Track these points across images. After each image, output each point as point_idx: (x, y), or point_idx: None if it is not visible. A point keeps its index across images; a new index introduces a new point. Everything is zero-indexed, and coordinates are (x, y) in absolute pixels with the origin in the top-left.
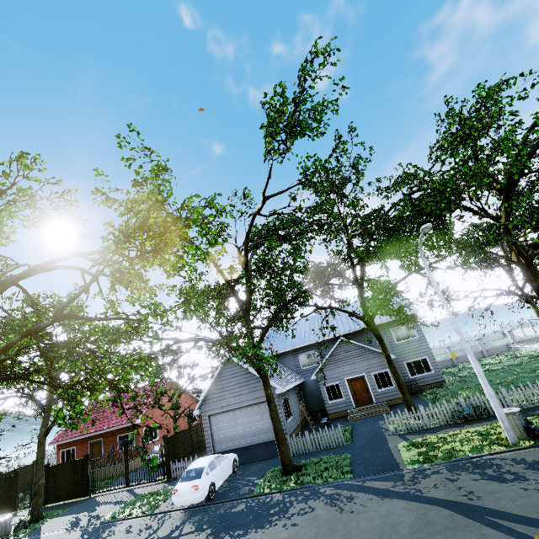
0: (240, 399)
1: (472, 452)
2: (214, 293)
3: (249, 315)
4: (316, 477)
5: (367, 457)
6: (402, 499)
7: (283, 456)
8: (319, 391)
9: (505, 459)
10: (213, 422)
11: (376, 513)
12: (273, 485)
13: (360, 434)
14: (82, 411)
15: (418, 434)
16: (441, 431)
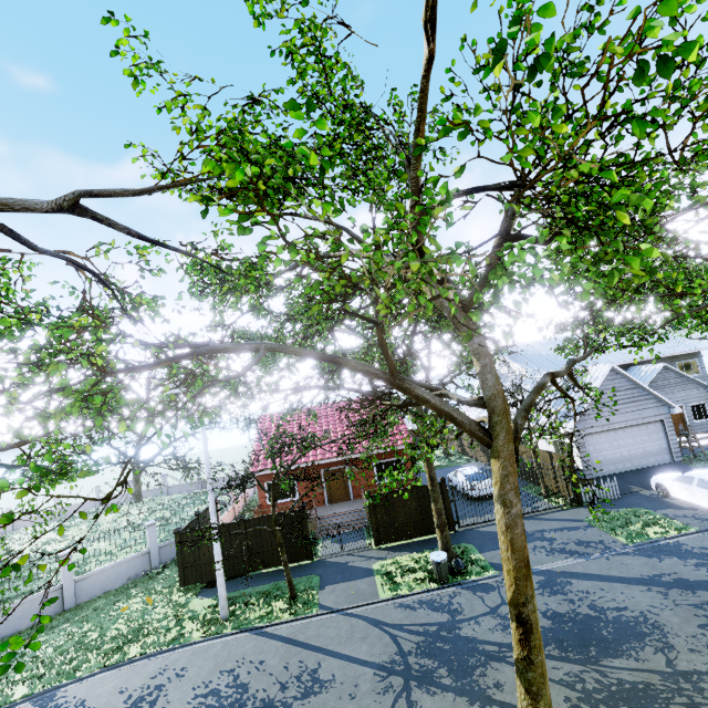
0: (626, 417)
1: None
2: None
3: None
4: None
5: None
6: None
7: None
8: None
9: None
10: (589, 442)
11: None
12: None
13: None
14: None
15: None
16: None
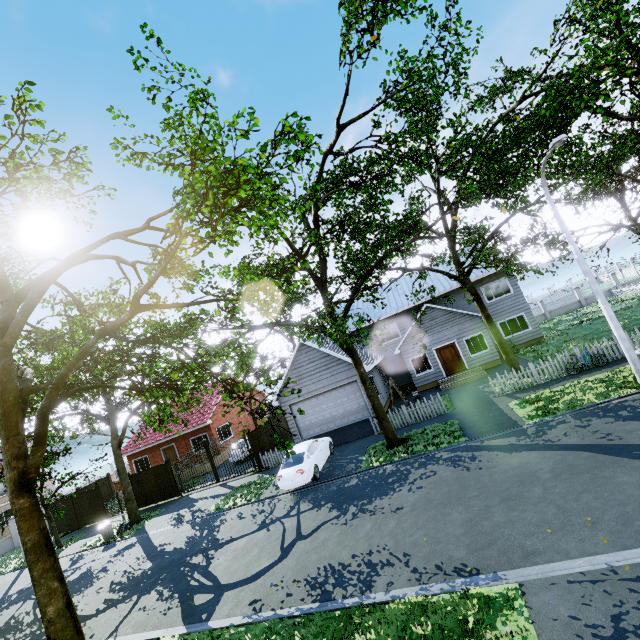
0: (322, 384)
1: (599, 399)
2: (278, 269)
3: (326, 289)
4: (426, 445)
5: (477, 420)
6: (532, 451)
7: (386, 431)
8: (402, 366)
9: (639, 400)
10: (295, 411)
11: (508, 466)
12: (381, 459)
13: (461, 400)
14: (171, 414)
15: (528, 392)
16: (555, 385)
